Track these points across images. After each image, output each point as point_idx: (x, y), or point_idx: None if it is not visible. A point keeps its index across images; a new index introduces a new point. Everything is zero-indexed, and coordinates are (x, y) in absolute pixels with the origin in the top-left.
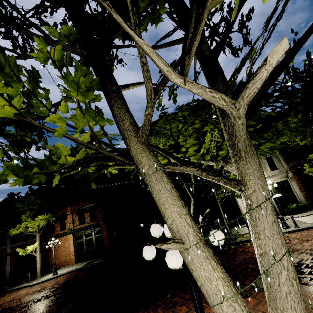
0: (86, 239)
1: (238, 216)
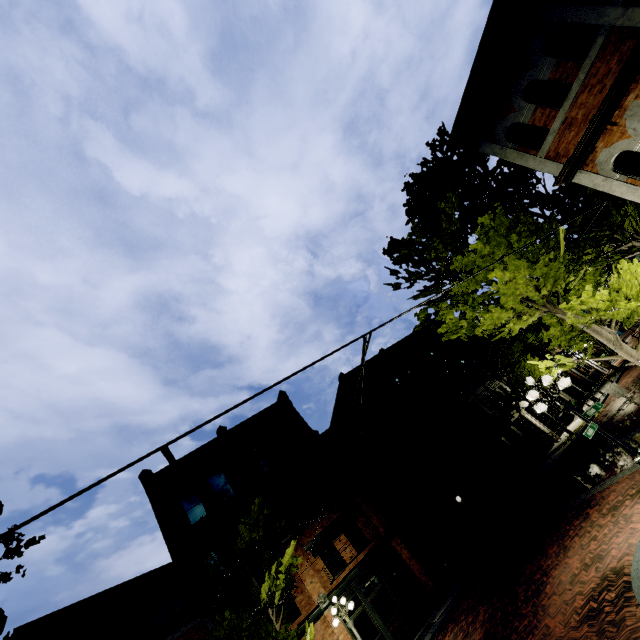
0: (370, 599)
1: (541, 438)
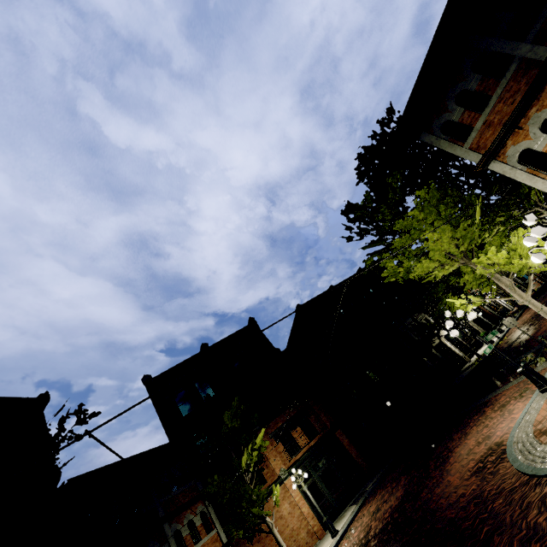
0: (318, 474)
1: (456, 360)
